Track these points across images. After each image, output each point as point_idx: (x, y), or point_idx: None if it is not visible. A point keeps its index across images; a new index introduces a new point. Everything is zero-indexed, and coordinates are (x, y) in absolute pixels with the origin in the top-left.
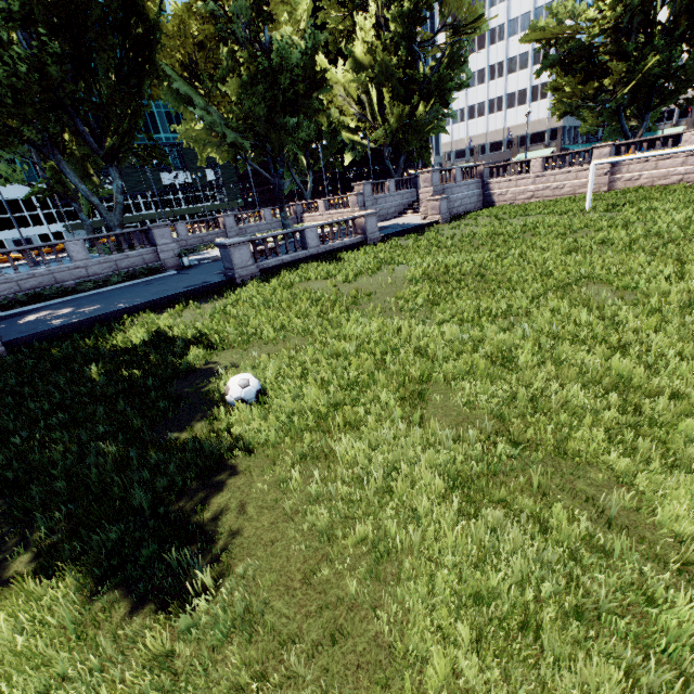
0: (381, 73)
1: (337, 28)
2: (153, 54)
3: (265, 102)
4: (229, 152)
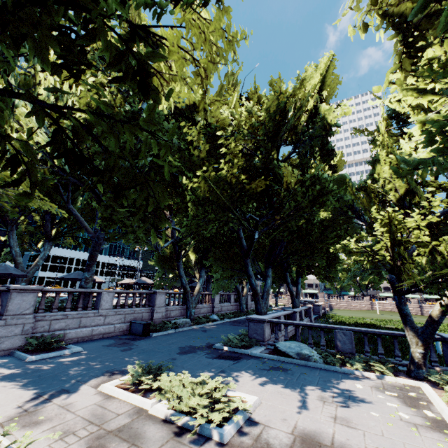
0: None
1: None
2: None
3: None
4: None
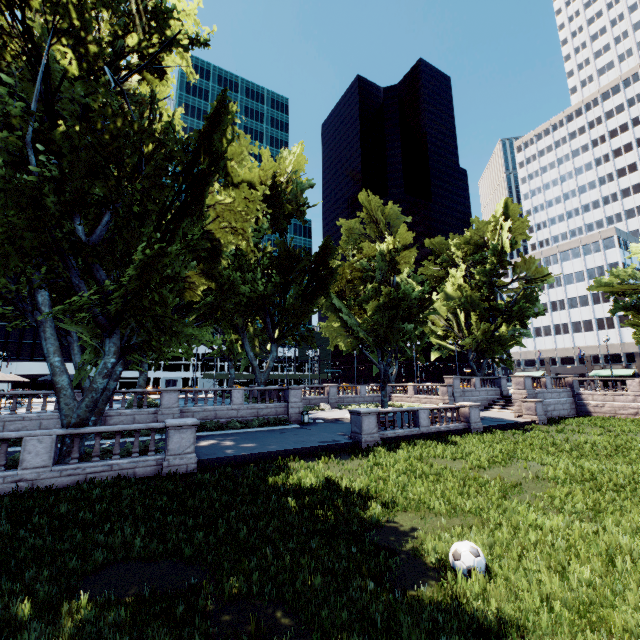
0: (467, 302)
1: (432, 275)
2: (327, 286)
3: (388, 315)
4: (353, 343)
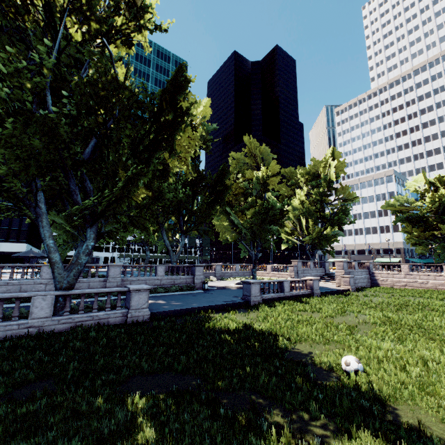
0: (306, 212)
1: (284, 193)
2: (223, 197)
3: (260, 219)
4: (236, 236)
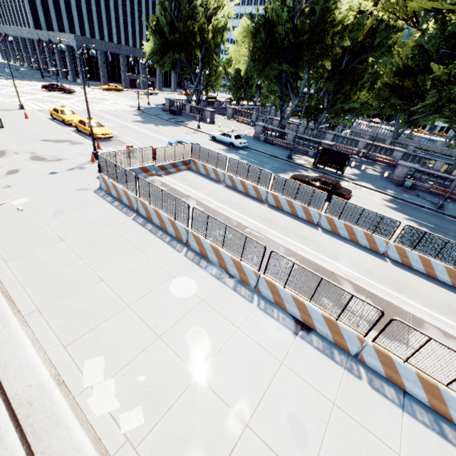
0: None
1: None
2: None
3: None
4: None
